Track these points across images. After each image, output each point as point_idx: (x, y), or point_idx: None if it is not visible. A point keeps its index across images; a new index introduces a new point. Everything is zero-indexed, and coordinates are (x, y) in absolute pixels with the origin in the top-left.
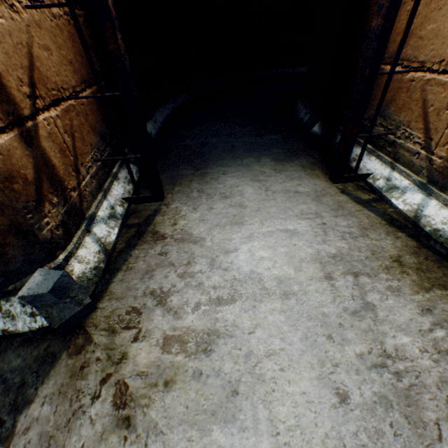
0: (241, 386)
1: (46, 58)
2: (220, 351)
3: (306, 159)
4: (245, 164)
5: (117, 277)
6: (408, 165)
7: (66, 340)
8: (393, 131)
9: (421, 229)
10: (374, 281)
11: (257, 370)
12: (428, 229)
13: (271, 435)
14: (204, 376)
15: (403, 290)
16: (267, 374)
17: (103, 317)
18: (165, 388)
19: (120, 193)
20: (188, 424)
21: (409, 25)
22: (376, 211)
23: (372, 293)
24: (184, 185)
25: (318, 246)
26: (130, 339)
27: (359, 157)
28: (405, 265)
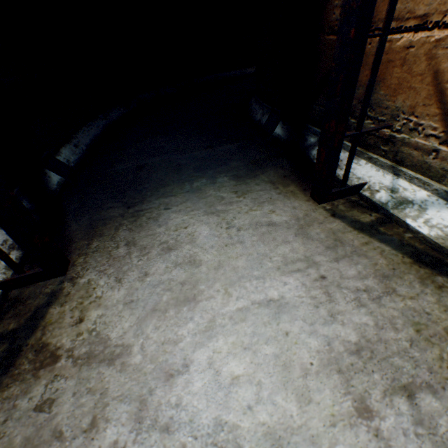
0: None
1: None
2: None
3: (275, 172)
4: (195, 188)
5: None
6: (420, 168)
7: None
8: (388, 123)
9: None
10: (446, 402)
11: None
12: None
13: None
14: None
15: None
16: None
17: None
18: None
19: None
20: None
21: None
22: (390, 241)
23: None
24: (106, 237)
25: (326, 330)
26: None
27: (347, 163)
28: None
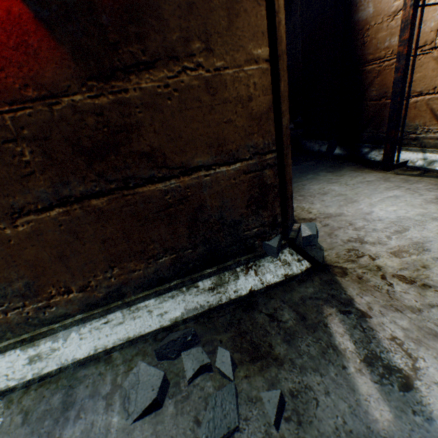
0: None
1: None
2: (433, 248)
3: (350, 167)
4: (310, 178)
5: None
6: (435, 146)
7: (327, 273)
8: (413, 132)
9: None
10: None
11: None
12: None
13: None
14: None
15: None
16: None
17: (335, 258)
18: (425, 269)
19: None
20: None
21: (412, 75)
22: (431, 177)
23: None
24: None
25: (421, 197)
26: (369, 260)
27: (398, 151)
28: None
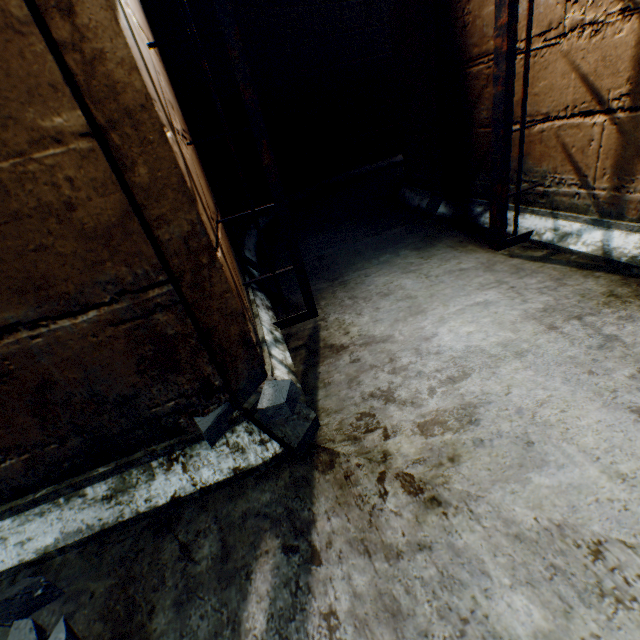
0: (531, 437)
1: (203, 186)
2: (486, 417)
3: (450, 240)
4: (383, 261)
5: (319, 395)
6: (571, 209)
7: (307, 462)
8: (540, 183)
9: (616, 263)
10: (600, 317)
11: (538, 419)
12: (624, 259)
13: (592, 462)
14: (487, 441)
15: (634, 315)
16: (550, 419)
17: (334, 431)
18: (453, 463)
19: (268, 319)
20: (501, 482)
21: (526, 86)
22: (559, 262)
23: (606, 327)
24: (329, 298)
25: (522, 307)
26: (380, 439)
27: (514, 216)
28: (622, 296)
